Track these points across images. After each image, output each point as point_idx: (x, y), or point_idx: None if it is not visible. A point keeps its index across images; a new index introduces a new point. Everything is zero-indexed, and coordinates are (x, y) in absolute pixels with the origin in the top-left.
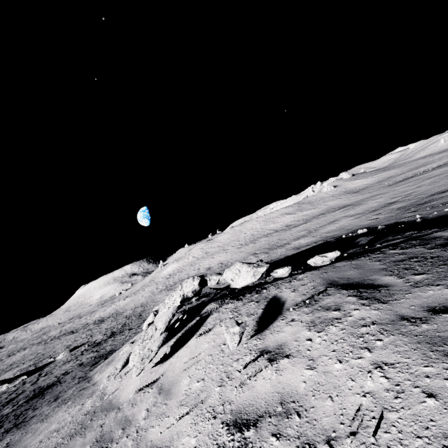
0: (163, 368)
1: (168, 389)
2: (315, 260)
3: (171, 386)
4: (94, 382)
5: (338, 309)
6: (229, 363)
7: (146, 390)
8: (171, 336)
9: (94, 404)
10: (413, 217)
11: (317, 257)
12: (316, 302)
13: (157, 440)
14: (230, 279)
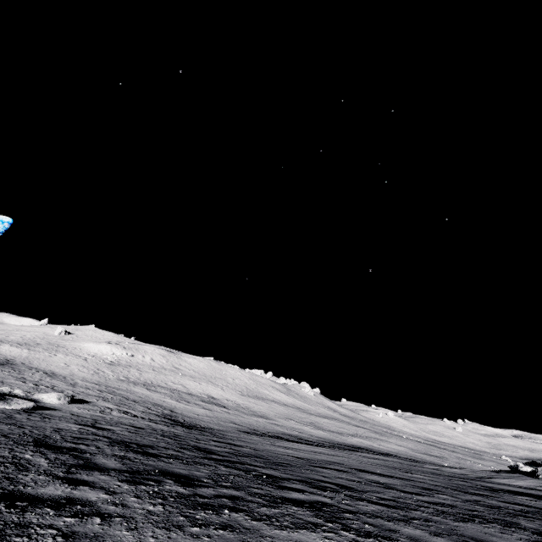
0: None
1: None
2: None
3: None
4: None
5: None
6: None
7: None
8: None
9: None
10: None
11: None
12: None
13: None
14: None
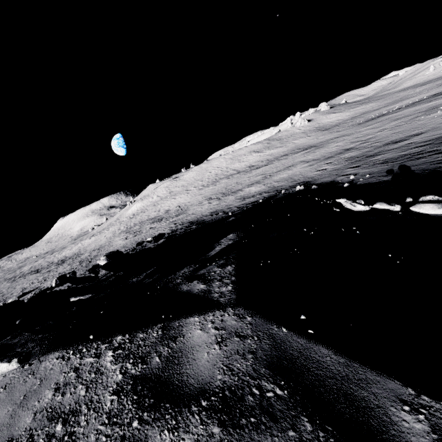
0: None
1: None
2: None
3: None
4: None
5: None
6: None
7: None
8: None
9: None
10: (349, 177)
11: None
12: None
13: None
14: None
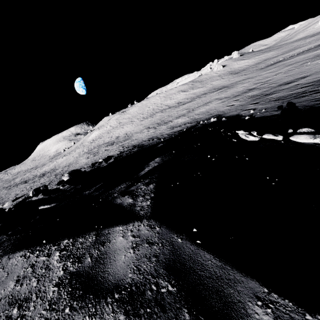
0: None
1: None
2: None
3: None
4: None
5: None
6: None
7: None
8: None
9: None
10: (249, 111)
11: None
12: None
13: None
14: None
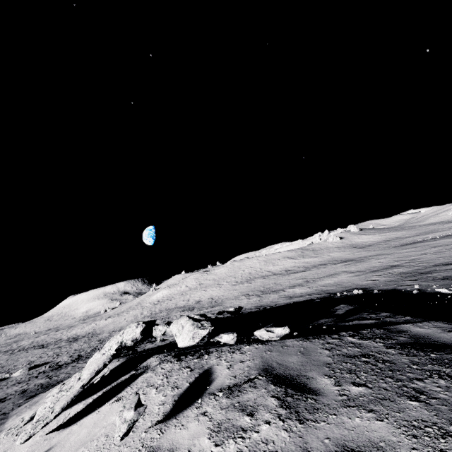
0: (58, 437)
1: None
2: (260, 333)
3: None
4: (2, 429)
5: (252, 414)
6: None
7: None
8: (97, 389)
9: None
10: (411, 286)
11: (262, 331)
12: (239, 394)
13: None
14: (174, 334)
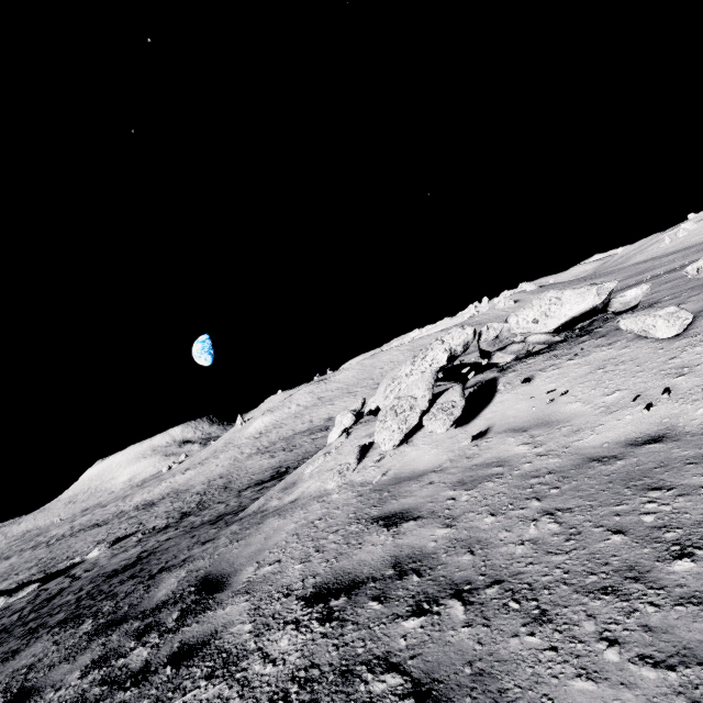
0: (477, 426)
1: (539, 423)
2: None
3: (543, 419)
4: (287, 503)
5: None
6: (658, 365)
7: (476, 443)
8: None
9: (359, 490)
10: None
11: None
12: None
13: (621, 437)
14: (531, 321)
